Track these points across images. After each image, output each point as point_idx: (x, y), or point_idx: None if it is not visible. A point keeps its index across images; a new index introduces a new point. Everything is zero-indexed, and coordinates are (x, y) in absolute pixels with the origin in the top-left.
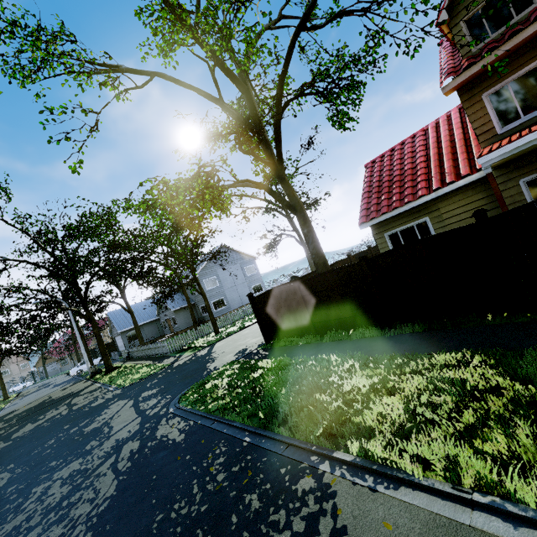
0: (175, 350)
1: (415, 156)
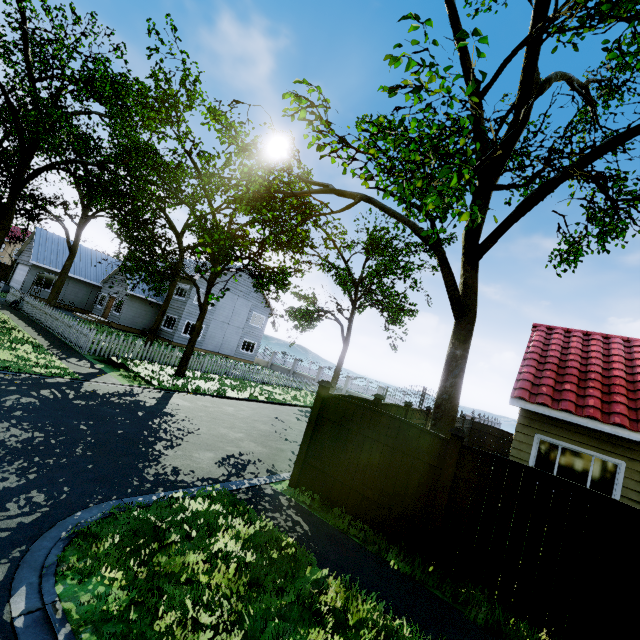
0: (99, 353)
1: (632, 367)
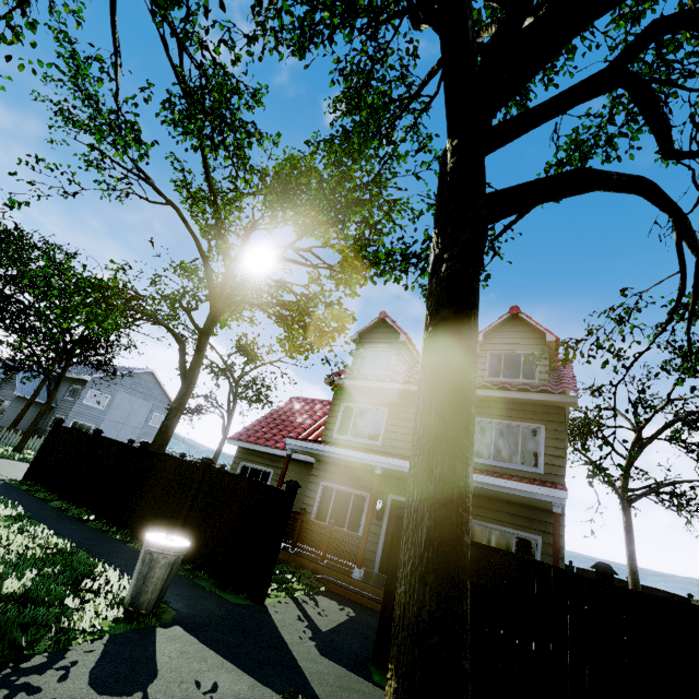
0: None
1: (313, 417)
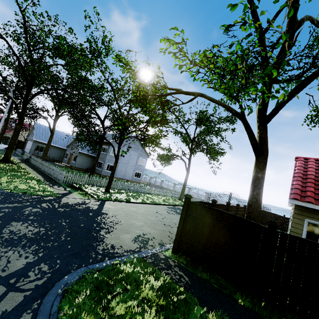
0: (68, 182)
1: None
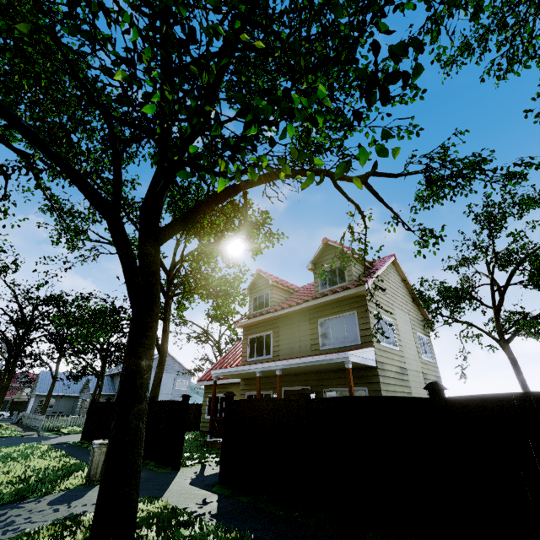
0: (48, 428)
1: None
